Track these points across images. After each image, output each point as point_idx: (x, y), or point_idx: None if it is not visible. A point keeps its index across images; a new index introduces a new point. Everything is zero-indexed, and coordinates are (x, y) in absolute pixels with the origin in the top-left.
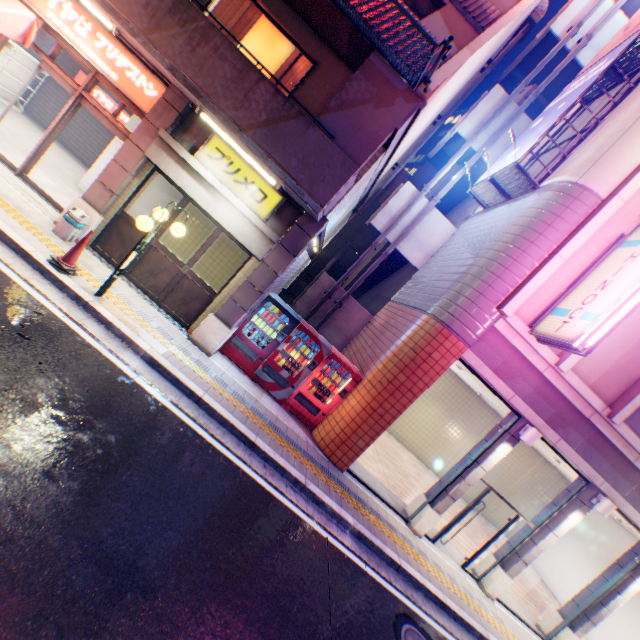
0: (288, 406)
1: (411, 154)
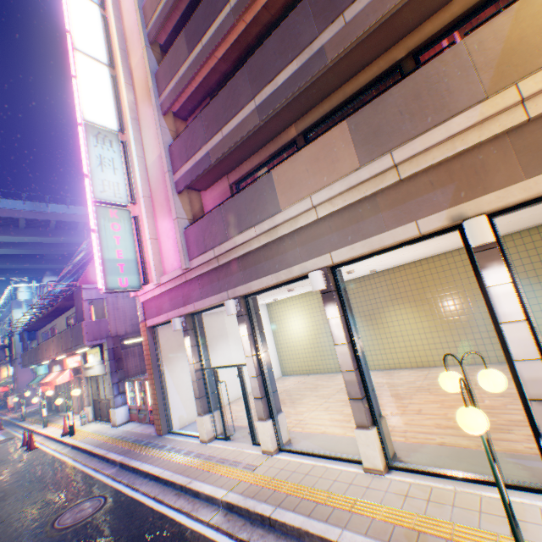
0: (153, 421)
1: None
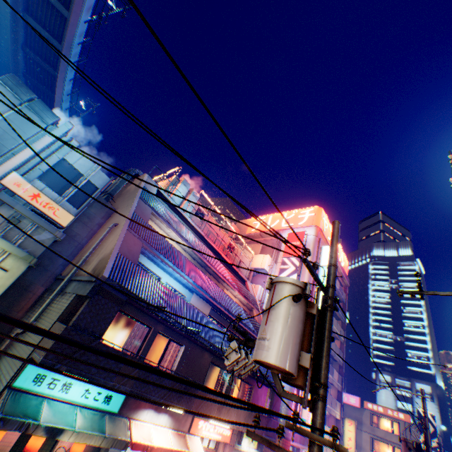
0: None
1: None
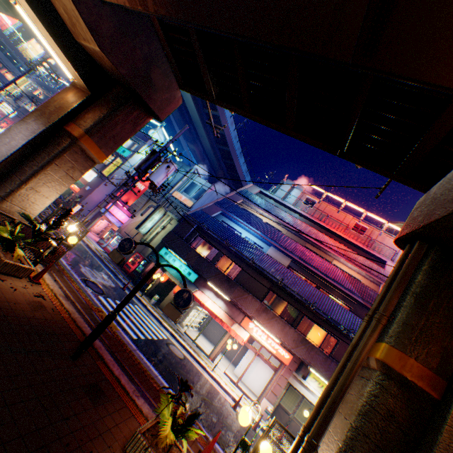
0: None
1: None
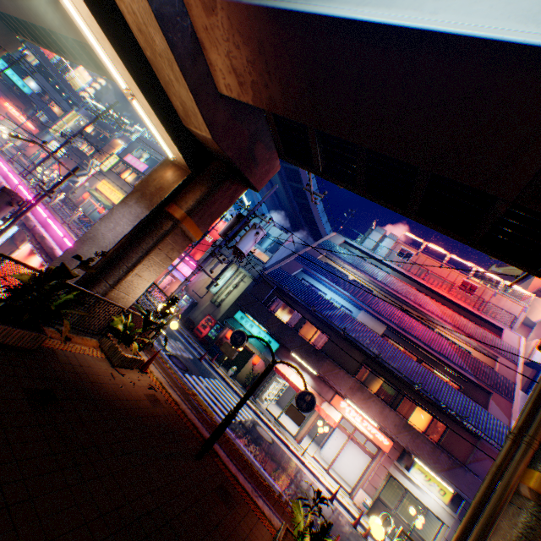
0: None
1: None
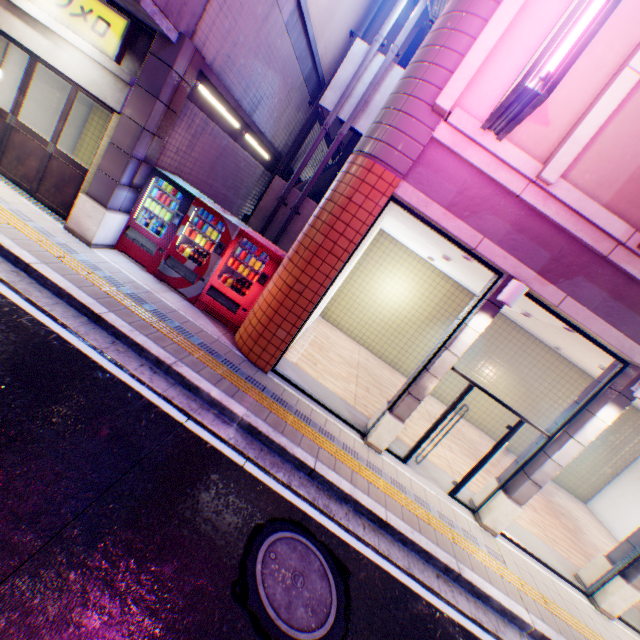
0: (202, 305)
1: (368, 16)
